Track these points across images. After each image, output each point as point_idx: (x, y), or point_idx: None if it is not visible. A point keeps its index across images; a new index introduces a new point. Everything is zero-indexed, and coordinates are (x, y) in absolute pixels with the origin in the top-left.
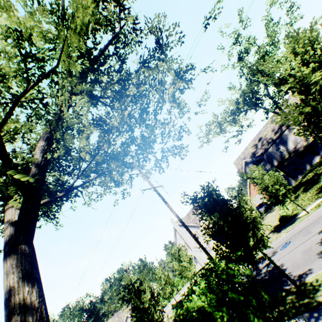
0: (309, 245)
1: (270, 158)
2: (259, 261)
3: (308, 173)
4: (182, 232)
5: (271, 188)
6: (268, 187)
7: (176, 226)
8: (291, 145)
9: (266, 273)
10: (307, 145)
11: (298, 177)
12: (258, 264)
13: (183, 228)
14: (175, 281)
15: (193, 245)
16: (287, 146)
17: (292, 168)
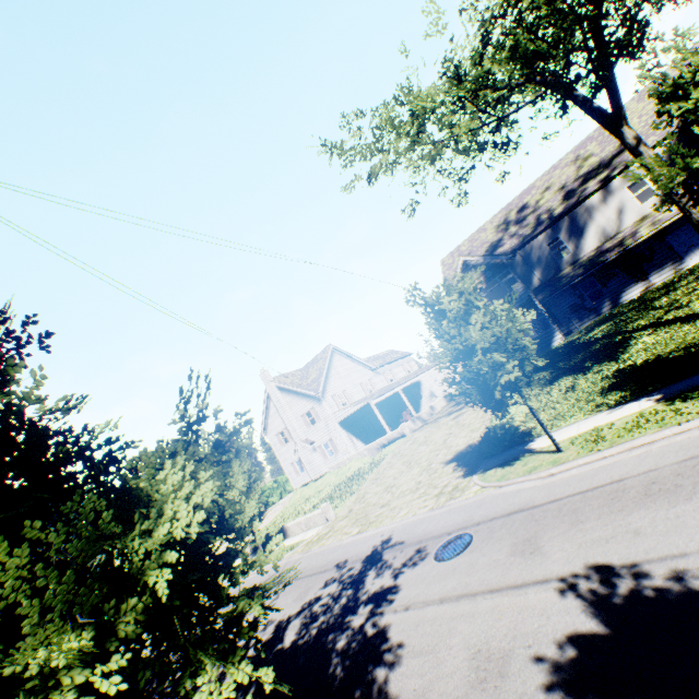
0: (507, 637)
1: (528, 265)
2: (378, 559)
3: (602, 323)
4: (283, 405)
5: (481, 360)
6: (474, 353)
7: (271, 388)
8: (591, 239)
9: (350, 651)
10: (629, 249)
11: (573, 328)
12: (370, 571)
13: (286, 396)
14: (266, 488)
15: (301, 436)
16: (580, 241)
17: (570, 303)
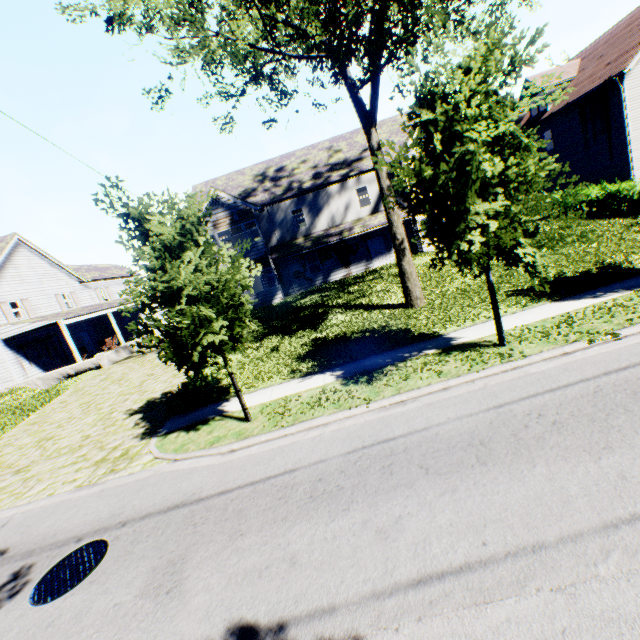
0: None
1: (273, 224)
2: None
3: (314, 293)
4: None
5: (186, 310)
6: (179, 300)
7: None
8: (324, 221)
9: None
10: (345, 240)
11: (293, 292)
12: None
13: None
14: None
15: None
16: (316, 219)
17: (296, 269)
